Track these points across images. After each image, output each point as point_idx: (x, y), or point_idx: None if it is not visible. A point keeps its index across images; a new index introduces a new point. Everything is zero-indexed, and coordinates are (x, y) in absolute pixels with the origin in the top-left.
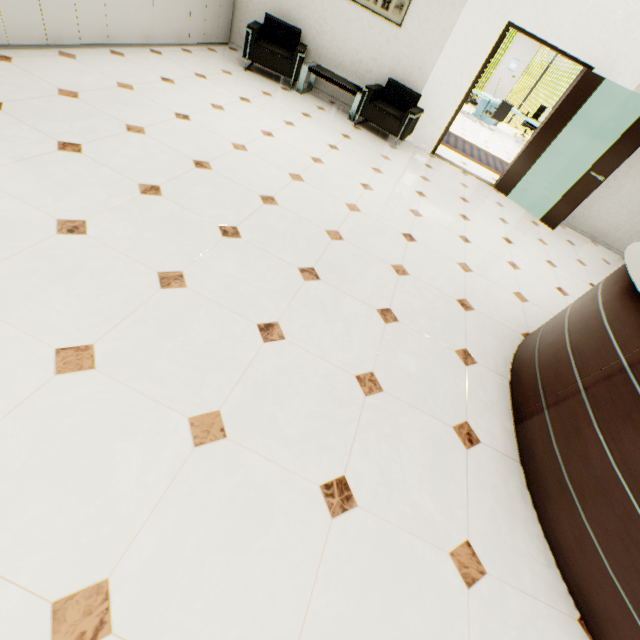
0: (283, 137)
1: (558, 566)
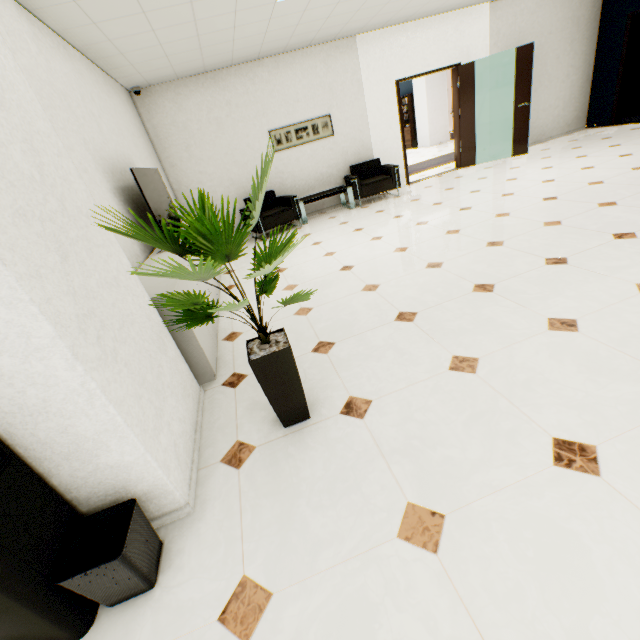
0: (382, 233)
1: None
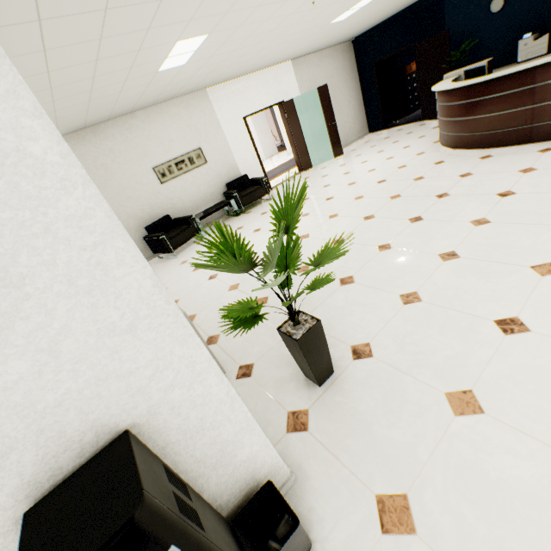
0: None
1: None
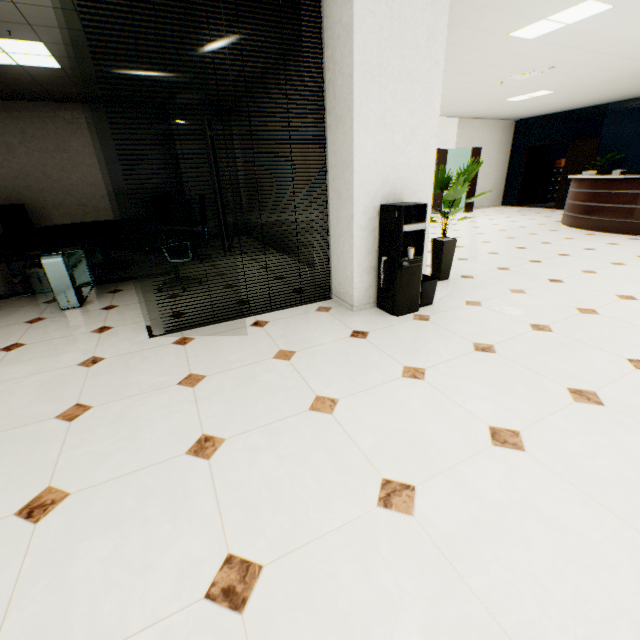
0: None
1: None
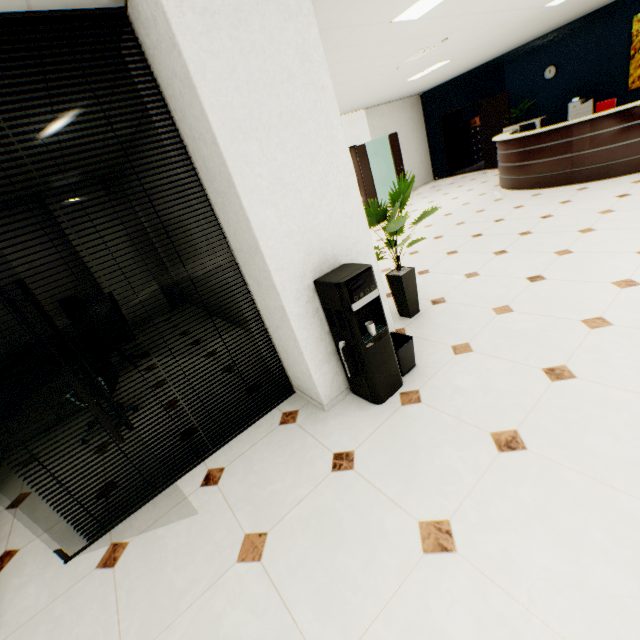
0: None
1: (631, 174)
